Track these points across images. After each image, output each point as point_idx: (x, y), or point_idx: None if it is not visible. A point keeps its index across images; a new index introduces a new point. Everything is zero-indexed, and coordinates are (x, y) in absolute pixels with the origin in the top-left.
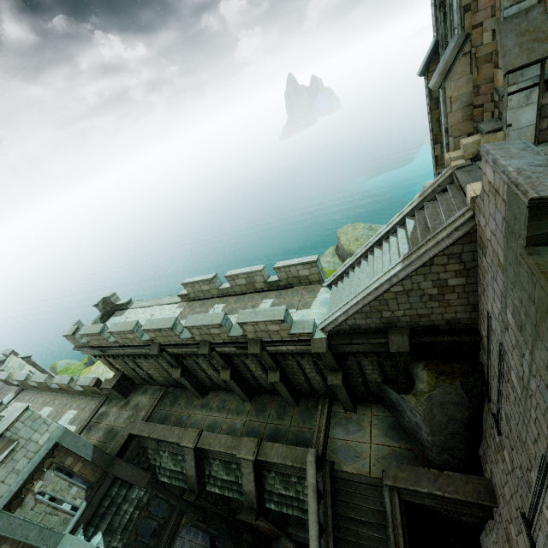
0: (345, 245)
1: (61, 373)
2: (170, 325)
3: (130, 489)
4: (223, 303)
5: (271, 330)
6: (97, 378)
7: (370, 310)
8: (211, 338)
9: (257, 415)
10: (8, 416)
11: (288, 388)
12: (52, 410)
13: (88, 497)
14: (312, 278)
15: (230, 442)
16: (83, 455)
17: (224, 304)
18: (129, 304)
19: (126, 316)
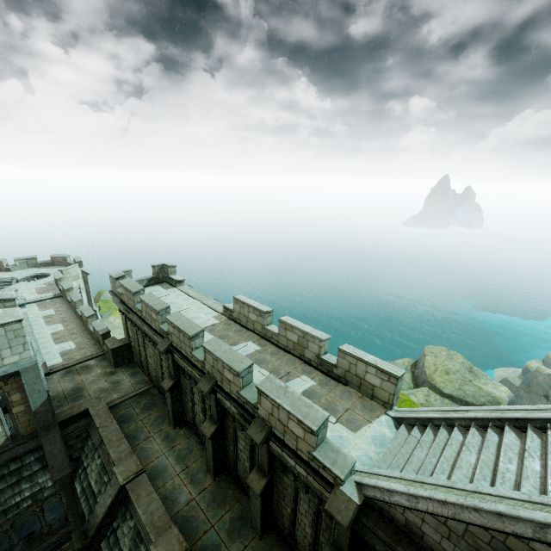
0: (428, 368)
1: (101, 302)
2: (191, 333)
3: (44, 469)
4: (258, 345)
5: (290, 429)
6: (108, 330)
7: (462, 533)
8: (220, 379)
9: (209, 504)
10: (1, 317)
11: (264, 507)
12: (62, 330)
13: (4, 446)
14: (378, 393)
15: (158, 516)
16: (31, 401)
17: (259, 347)
18: (180, 283)
19: (169, 292)
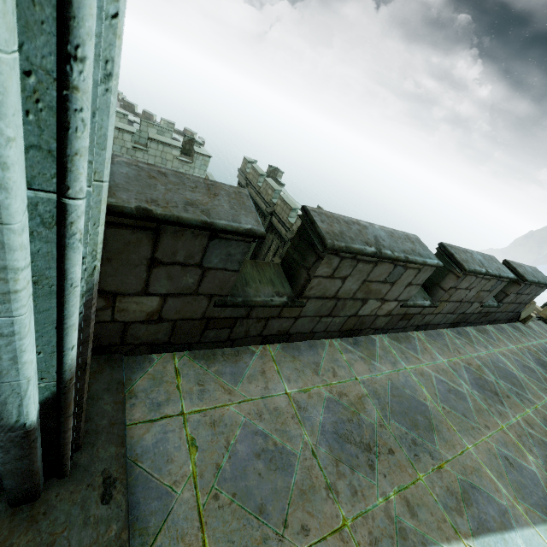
0: None
1: None
2: (293, 207)
3: None
4: None
5: None
6: None
7: None
8: None
9: None
10: (203, 150)
11: None
12: None
13: None
14: None
15: None
16: None
17: None
18: (281, 186)
19: None
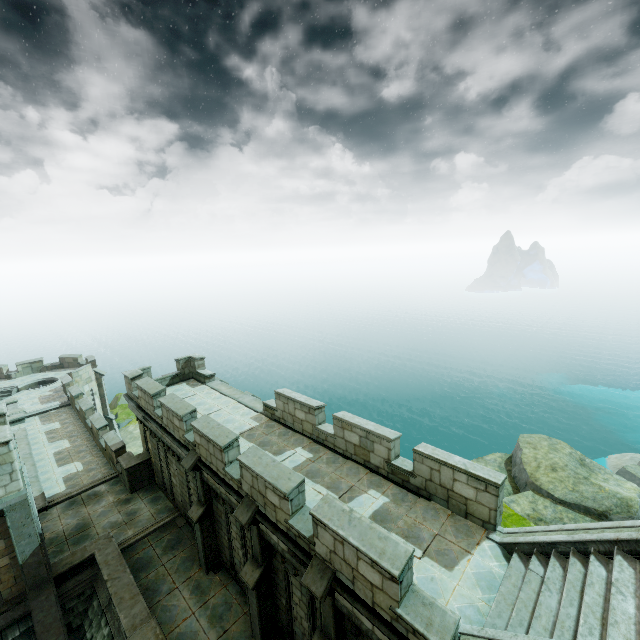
0: (528, 465)
1: (119, 407)
2: (223, 443)
3: None
4: (310, 451)
5: (362, 574)
6: (123, 444)
7: None
8: (263, 503)
9: None
10: None
11: None
12: (67, 448)
13: None
14: (474, 509)
15: None
16: (18, 550)
17: (311, 454)
18: (209, 379)
19: (196, 391)
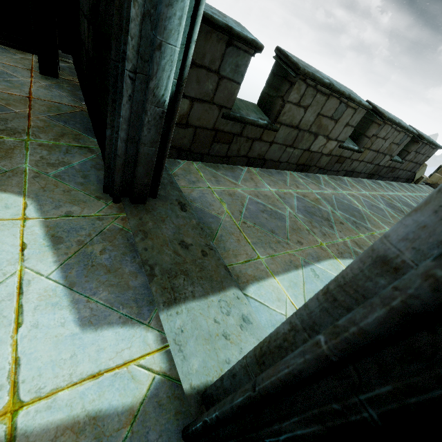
0: None
1: None
2: None
3: None
4: None
5: None
6: None
7: None
8: None
9: None
10: None
11: None
12: None
13: None
14: None
15: None
16: None
17: None
18: None
19: None
